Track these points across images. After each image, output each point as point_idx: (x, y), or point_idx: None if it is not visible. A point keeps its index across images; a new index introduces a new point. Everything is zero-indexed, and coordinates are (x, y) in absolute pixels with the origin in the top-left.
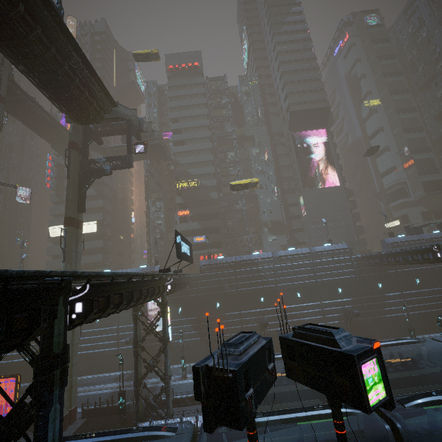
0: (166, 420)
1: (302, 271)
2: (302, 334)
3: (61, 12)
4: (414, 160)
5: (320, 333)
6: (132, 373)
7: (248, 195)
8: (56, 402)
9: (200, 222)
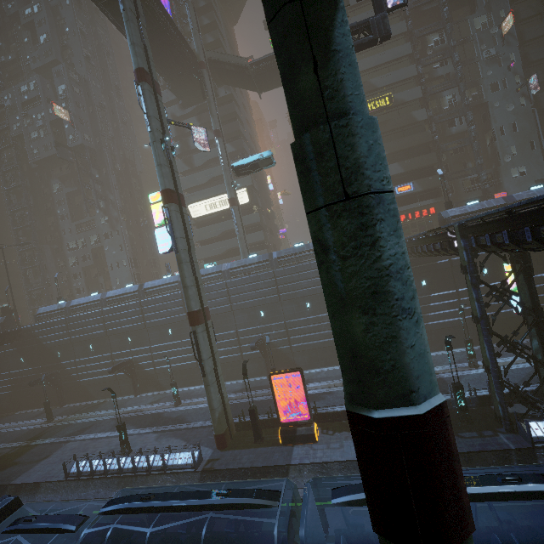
0: None
1: None
2: None
3: None
4: None
5: None
6: None
7: (470, 107)
8: None
9: (402, 163)
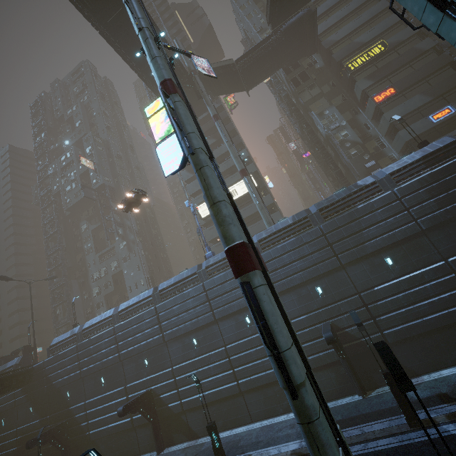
0: None
1: None
2: None
3: None
4: None
5: None
6: None
7: None
8: None
9: (425, 92)
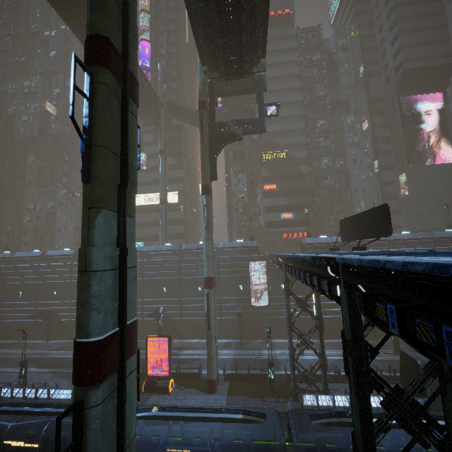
0: (334, 397)
1: None
2: None
3: None
4: None
5: None
6: (238, 342)
7: (338, 170)
8: None
9: (288, 198)
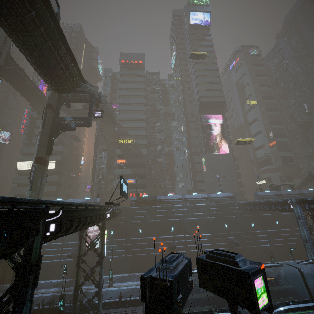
0: None
1: (202, 210)
2: (213, 256)
3: (59, 19)
4: (276, 141)
5: (225, 256)
6: (70, 280)
7: (167, 153)
8: (28, 300)
9: (132, 169)
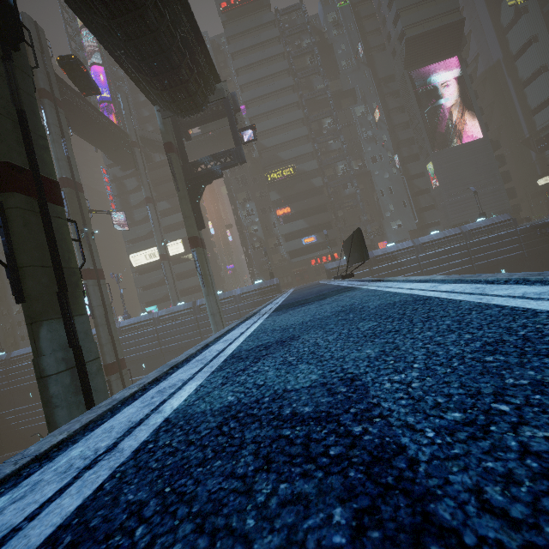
0: None
1: (454, 256)
2: None
3: None
4: None
5: None
6: None
7: (358, 174)
8: None
9: (306, 219)
